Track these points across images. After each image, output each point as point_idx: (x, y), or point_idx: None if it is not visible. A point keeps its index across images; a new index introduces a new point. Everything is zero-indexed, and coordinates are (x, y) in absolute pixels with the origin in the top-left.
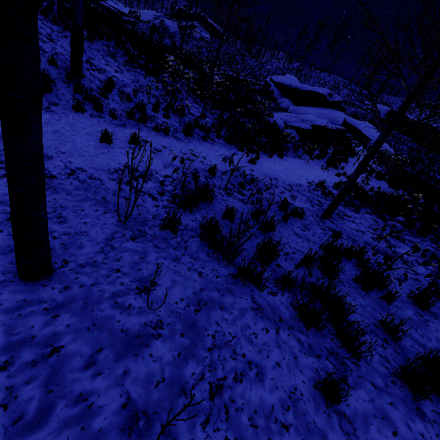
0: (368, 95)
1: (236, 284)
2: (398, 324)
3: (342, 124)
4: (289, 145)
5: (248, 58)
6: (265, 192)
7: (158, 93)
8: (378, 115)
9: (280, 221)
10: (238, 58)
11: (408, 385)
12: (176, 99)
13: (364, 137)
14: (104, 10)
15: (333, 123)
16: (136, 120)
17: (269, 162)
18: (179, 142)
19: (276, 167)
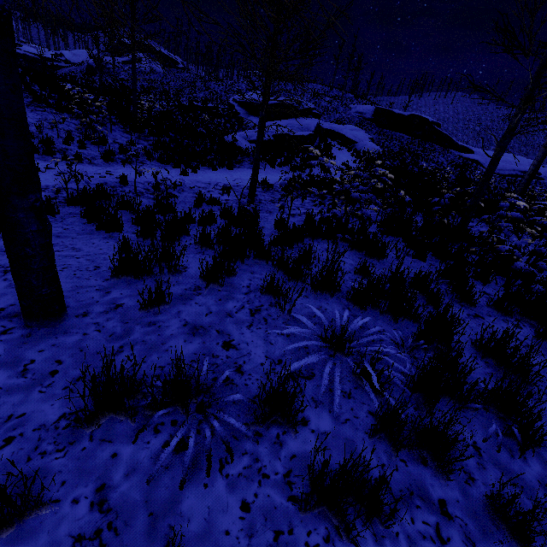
0: (352, 98)
1: (100, 232)
2: (225, 226)
3: (315, 130)
4: (247, 158)
5: (212, 83)
6: (187, 192)
7: (73, 128)
8: (365, 117)
9: (193, 208)
10: (201, 85)
11: (204, 246)
12: (94, 130)
13: (349, 141)
14: (20, 59)
15: (304, 131)
16: (42, 154)
17: (210, 174)
18: (95, 167)
19: (218, 176)
